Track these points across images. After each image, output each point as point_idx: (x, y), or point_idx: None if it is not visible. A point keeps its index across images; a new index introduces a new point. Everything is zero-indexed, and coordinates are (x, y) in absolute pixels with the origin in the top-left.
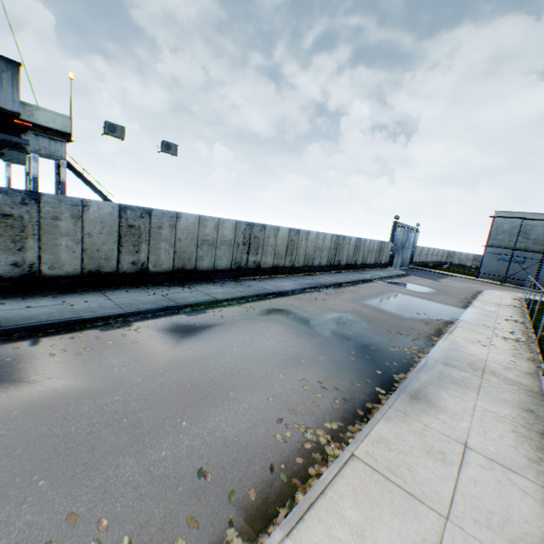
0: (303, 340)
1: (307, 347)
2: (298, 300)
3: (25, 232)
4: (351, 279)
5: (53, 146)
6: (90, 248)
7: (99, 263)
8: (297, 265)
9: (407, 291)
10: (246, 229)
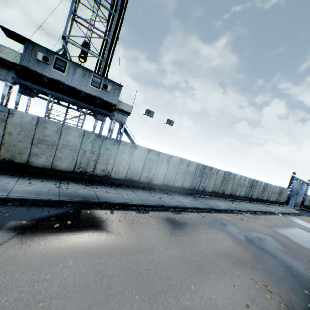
0: (243, 248)
1: (247, 254)
2: (231, 217)
3: (110, 156)
4: (261, 209)
5: (122, 117)
6: (131, 167)
7: (133, 175)
8: (226, 193)
9: (305, 228)
10: (202, 168)
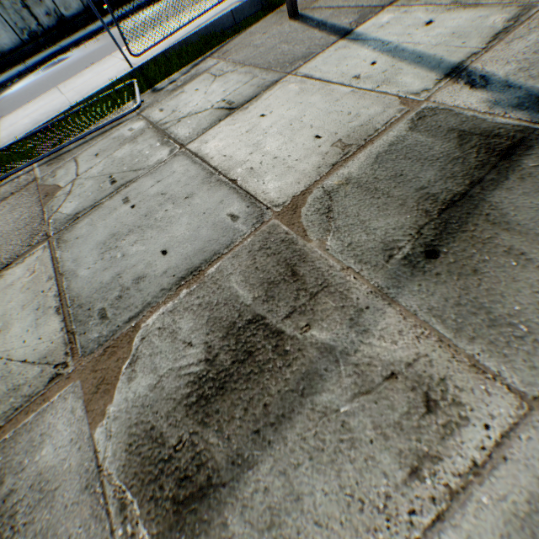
0: None
1: None
2: None
3: None
4: None
5: None
6: None
7: None
8: None
9: None
10: None
